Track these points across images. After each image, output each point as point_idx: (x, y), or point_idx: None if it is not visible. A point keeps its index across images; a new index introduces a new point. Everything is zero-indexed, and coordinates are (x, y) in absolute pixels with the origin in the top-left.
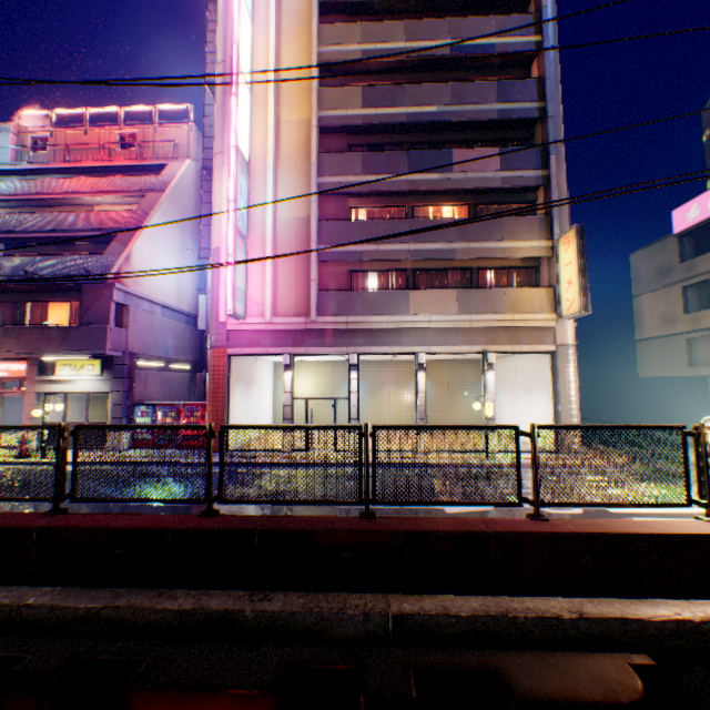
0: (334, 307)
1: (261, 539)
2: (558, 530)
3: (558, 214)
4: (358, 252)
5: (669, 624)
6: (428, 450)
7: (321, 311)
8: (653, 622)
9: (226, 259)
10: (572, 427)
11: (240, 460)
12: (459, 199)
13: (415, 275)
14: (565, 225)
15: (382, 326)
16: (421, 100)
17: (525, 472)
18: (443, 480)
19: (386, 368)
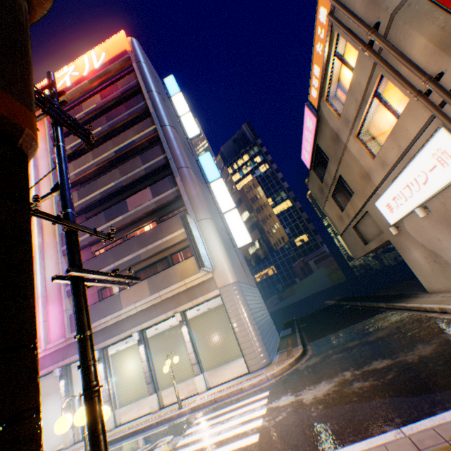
0: None
1: None
2: None
3: (193, 205)
4: None
5: None
6: (161, 407)
7: (73, 328)
8: None
9: None
10: None
11: None
12: (149, 219)
13: (138, 274)
14: (201, 209)
15: (110, 323)
16: (106, 182)
17: (192, 416)
18: None
19: (178, 329)
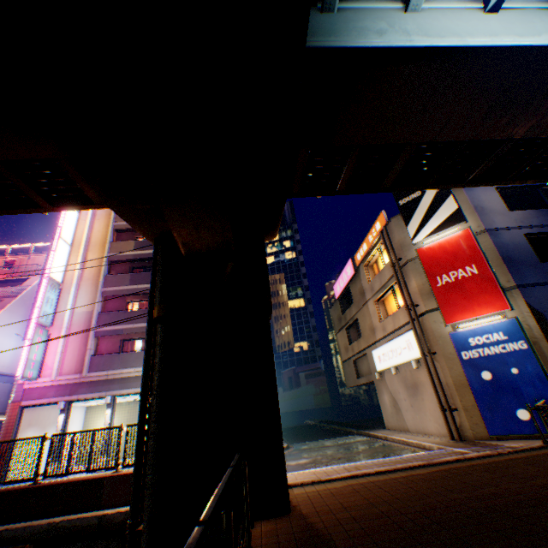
0: (101, 365)
1: None
2: (27, 486)
3: None
4: (122, 329)
5: (46, 524)
6: None
7: (92, 368)
8: (40, 525)
9: (26, 342)
10: (72, 432)
11: None
12: None
13: None
14: None
15: (131, 375)
16: None
17: None
18: (1, 470)
19: None
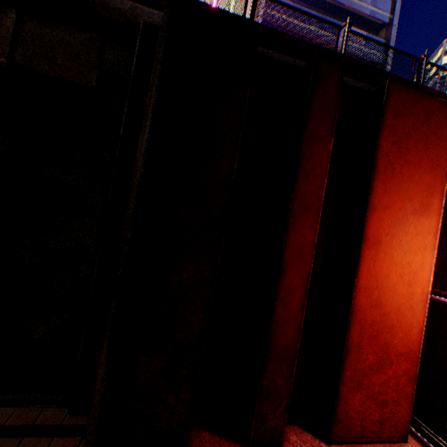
0: None
1: (390, 79)
2: None
3: None
4: None
5: None
6: None
7: None
8: None
9: None
10: None
11: (351, 55)
12: None
13: None
14: None
15: None
16: None
17: None
18: None
19: None
